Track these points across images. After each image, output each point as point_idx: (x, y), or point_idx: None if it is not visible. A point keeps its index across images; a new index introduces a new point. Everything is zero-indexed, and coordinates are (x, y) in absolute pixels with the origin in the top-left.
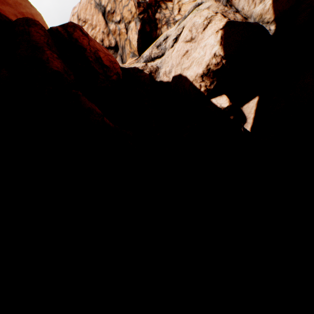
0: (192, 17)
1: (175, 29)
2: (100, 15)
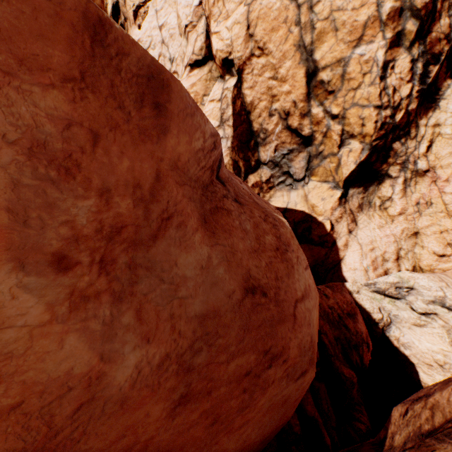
0: (450, 322)
1: (426, 302)
2: (300, 71)
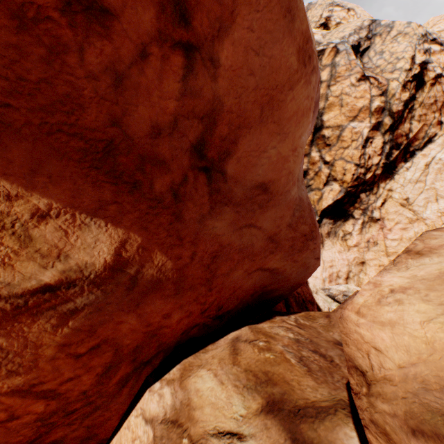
0: None
1: None
2: None
